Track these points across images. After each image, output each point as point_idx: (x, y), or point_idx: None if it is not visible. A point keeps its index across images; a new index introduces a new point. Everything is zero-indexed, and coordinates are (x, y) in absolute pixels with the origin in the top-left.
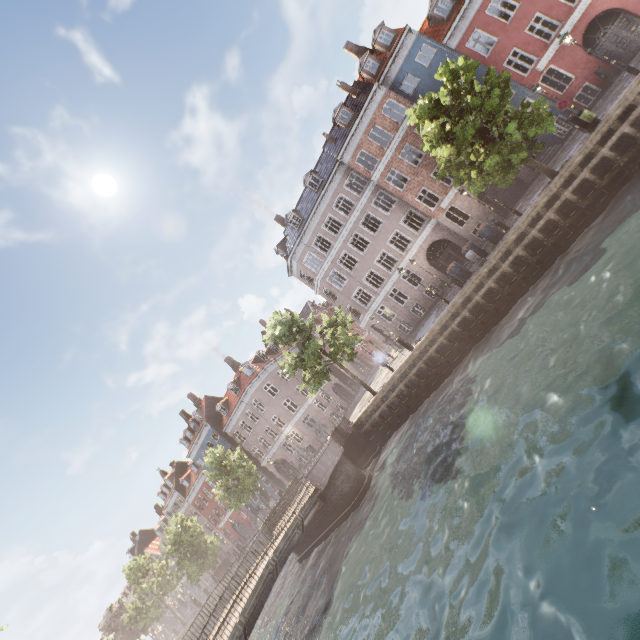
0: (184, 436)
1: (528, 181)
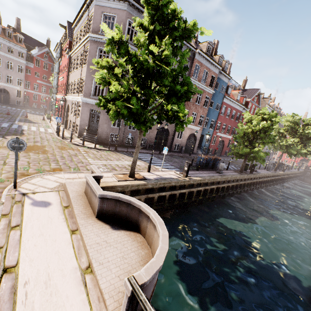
0: None
1: (193, 152)
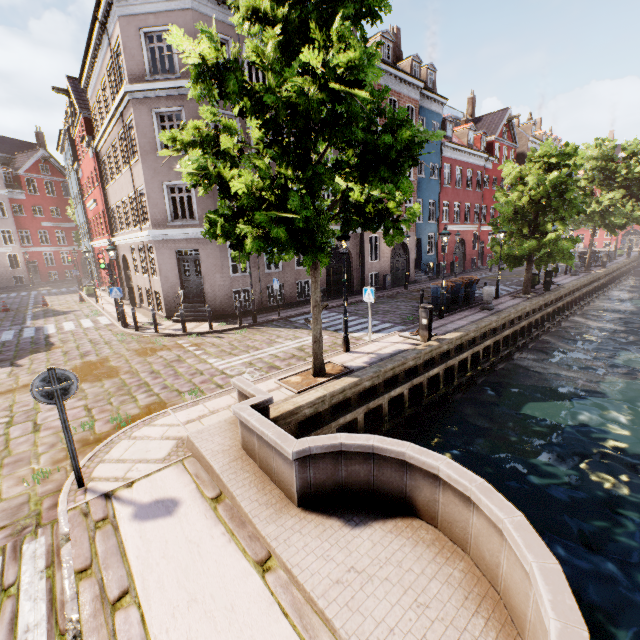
0: None
1: (410, 280)
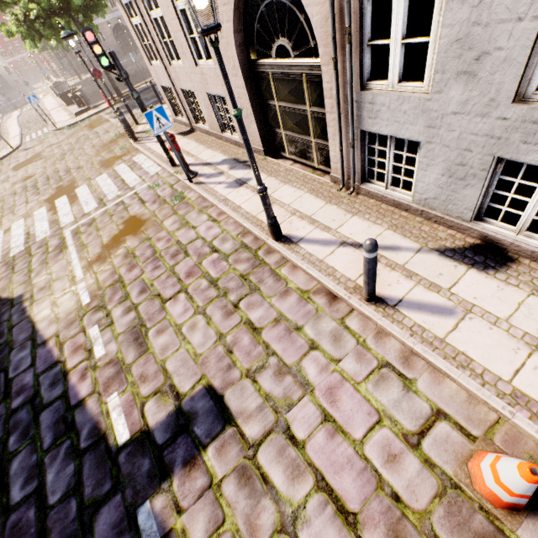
0: None
1: None
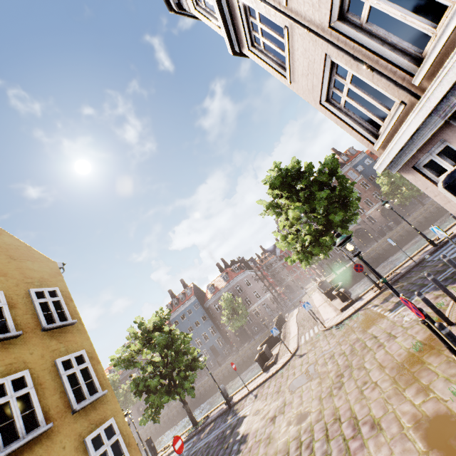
0: (170, 303)
1: (402, 214)
